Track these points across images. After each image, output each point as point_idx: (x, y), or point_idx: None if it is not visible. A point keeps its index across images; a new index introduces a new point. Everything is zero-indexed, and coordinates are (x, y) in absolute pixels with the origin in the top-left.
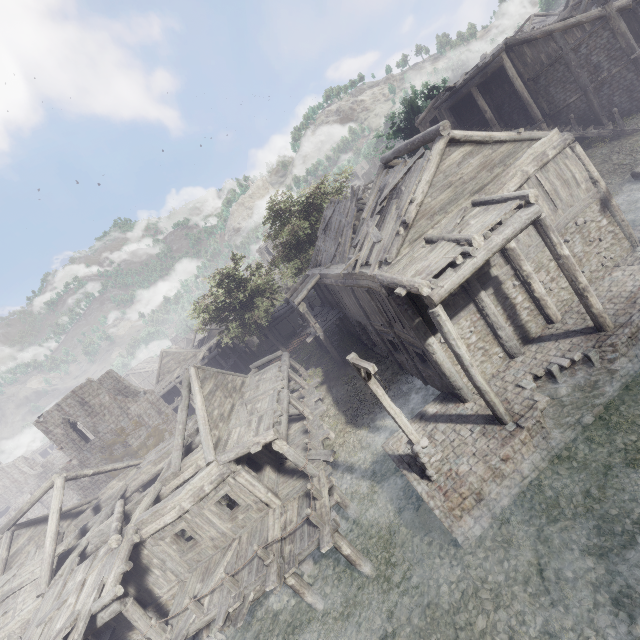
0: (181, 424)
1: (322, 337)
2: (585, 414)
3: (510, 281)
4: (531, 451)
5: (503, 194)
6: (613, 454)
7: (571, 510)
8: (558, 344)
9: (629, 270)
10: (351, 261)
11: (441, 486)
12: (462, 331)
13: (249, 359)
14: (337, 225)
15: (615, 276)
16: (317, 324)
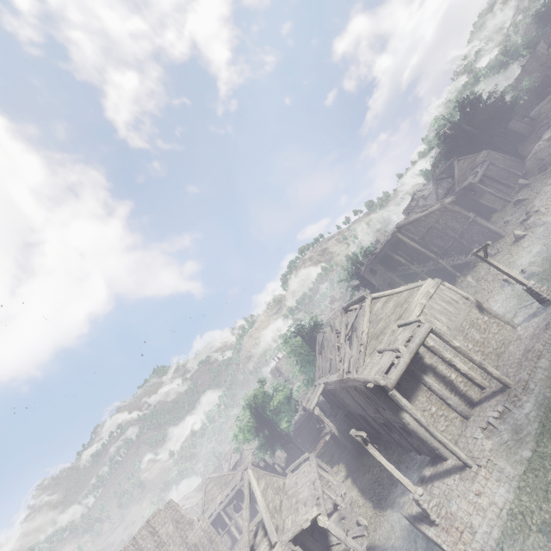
0: (246, 521)
1: (336, 433)
2: (522, 449)
3: (441, 366)
4: (495, 485)
5: (409, 320)
6: (546, 474)
7: (534, 524)
8: (489, 402)
9: (515, 344)
10: (340, 371)
11: (443, 526)
12: (423, 405)
13: (280, 474)
14: (327, 347)
15: (510, 349)
16: (330, 423)
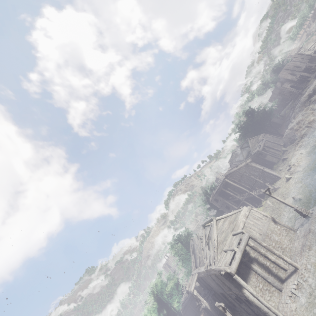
0: None
1: (209, 307)
2: (313, 308)
3: (260, 257)
4: None
5: (237, 231)
6: None
7: None
8: (290, 279)
9: (297, 241)
10: (205, 264)
11: None
12: (254, 283)
13: None
14: (196, 249)
15: (295, 245)
16: (204, 300)
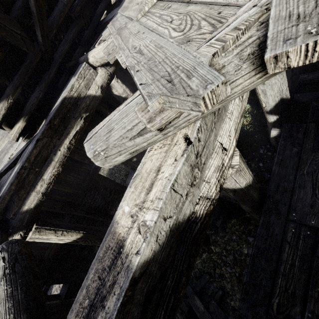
0: None
1: None
2: None
3: None
4: None
5: None
6: None
7: None
8: None
9: None
10: None
11: None
12: None
13: None
14: None
15: None
16: None
